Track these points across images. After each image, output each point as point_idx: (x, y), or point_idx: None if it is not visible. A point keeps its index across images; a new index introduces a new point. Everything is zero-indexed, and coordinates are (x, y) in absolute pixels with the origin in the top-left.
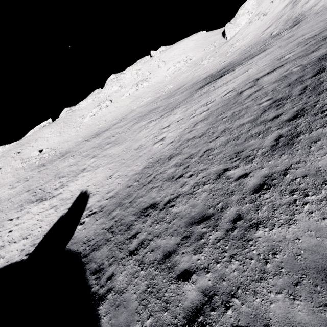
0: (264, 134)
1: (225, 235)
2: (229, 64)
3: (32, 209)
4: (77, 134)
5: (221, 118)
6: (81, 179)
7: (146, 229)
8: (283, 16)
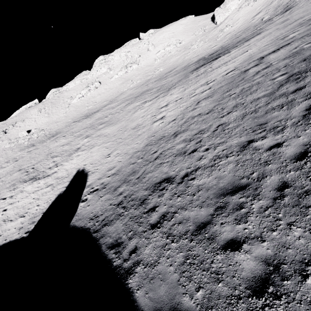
0: (289, 105)
1: (273, 203)
2: (220, 47)
3: (26, 188)
4: (66, 115)
5: (229, 95)
6: (76, 158)
7: (166, 202)
8: (273, 2)
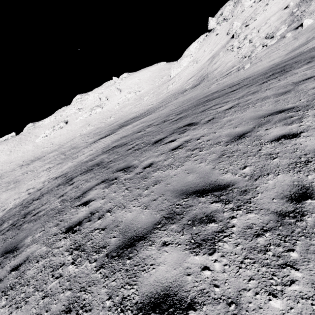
0: None
1: None
2: (146, 111)
3: None
4: (23, 155)
5: None
6: None
7: None
8: (203, 69)
